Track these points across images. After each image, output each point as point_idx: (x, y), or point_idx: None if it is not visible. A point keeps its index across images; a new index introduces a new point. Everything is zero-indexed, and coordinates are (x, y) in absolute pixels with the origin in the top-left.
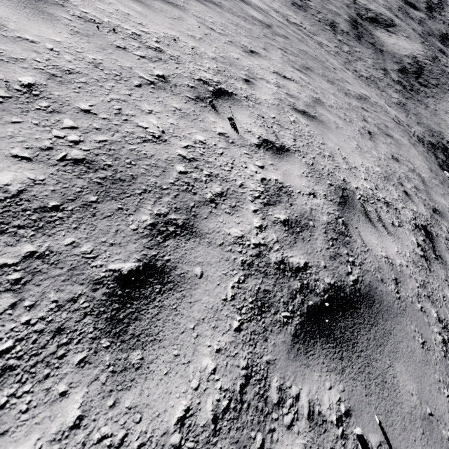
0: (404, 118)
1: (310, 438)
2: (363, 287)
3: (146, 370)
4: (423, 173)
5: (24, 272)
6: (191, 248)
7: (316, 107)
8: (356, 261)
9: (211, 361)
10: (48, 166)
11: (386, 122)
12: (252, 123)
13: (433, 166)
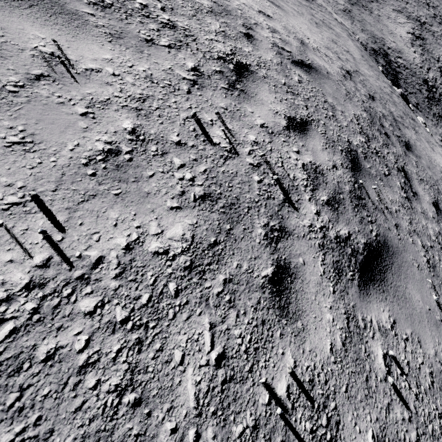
0: (349, 25)
1: (299, 78)
2: (313, 66)
3: (259, 50)
4: (355, 55)
5: (226, 25)
6: (255, 34)
7: (278, 1)
8: (309, 59)
9: (272, 56)
10: (210, 2)
11: (329, 20)
12: (252, 2)
13: (366, 57)
